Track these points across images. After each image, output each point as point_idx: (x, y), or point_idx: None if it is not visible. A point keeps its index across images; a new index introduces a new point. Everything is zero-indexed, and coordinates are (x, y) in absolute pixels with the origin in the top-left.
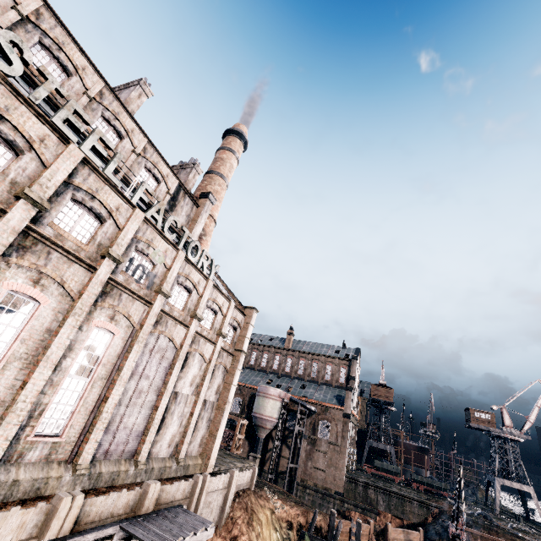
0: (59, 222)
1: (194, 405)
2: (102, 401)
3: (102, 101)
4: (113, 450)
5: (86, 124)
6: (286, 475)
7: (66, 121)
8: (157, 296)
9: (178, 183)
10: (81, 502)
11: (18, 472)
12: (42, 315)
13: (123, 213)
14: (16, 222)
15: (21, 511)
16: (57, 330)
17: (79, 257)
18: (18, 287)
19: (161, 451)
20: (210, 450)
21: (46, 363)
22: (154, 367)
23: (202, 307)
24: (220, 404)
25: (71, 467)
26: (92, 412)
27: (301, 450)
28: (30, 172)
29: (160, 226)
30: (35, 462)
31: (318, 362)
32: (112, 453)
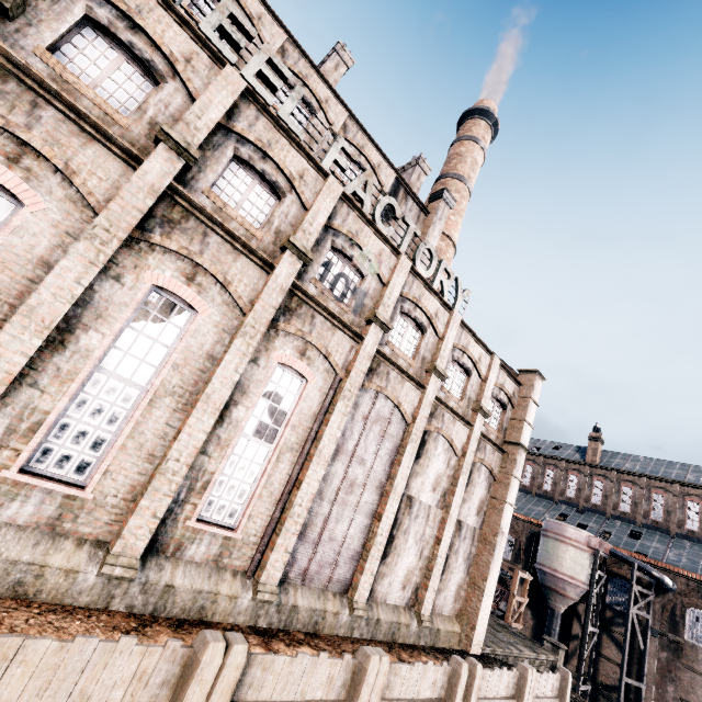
0: (220, 193)
1: (442, 525)
2: (294, 487)
3: (285, 60)
4: (315, 573)
5: (249, 41)
6: (618, 696)
7: (221, 35)
8: (370, 326)
9: (395, 178)
10: (242, 659)
11: (174, 573)
12: (201, 332)
13: (310, 184)
14: (155, 178)
15: (138, 648)
16: (221, 357)
17: (246, 244)
18: (165, 283)
19: (391, 594)
20: (473, 613)
21: (205, 404)
22: (371, 446)
23: (444, 356)
24: (485, 534)
25: (251, 585)
26: (279, 502)
27: (646, 657)
28: (175, 109)
29: (367, 210)
30: (199, 563)
31: (664, 493)
32: (312, 577)
